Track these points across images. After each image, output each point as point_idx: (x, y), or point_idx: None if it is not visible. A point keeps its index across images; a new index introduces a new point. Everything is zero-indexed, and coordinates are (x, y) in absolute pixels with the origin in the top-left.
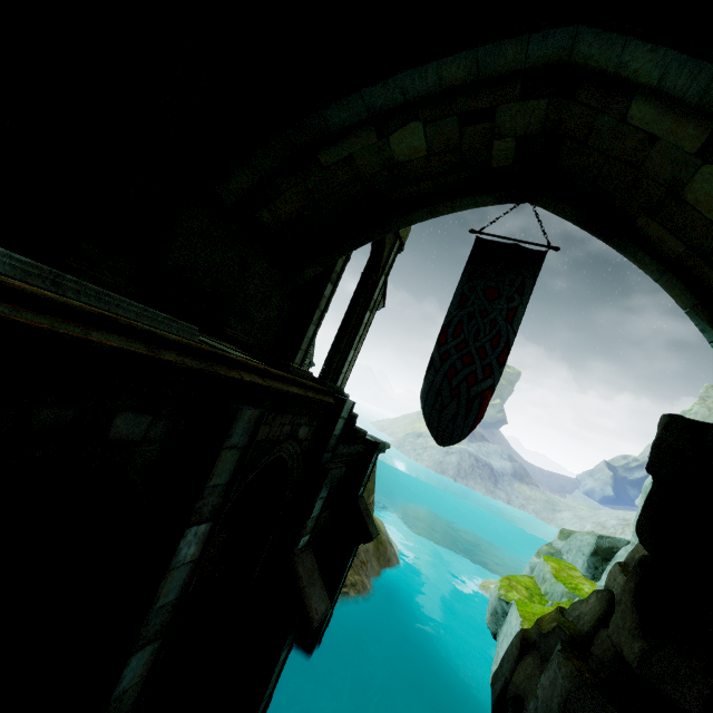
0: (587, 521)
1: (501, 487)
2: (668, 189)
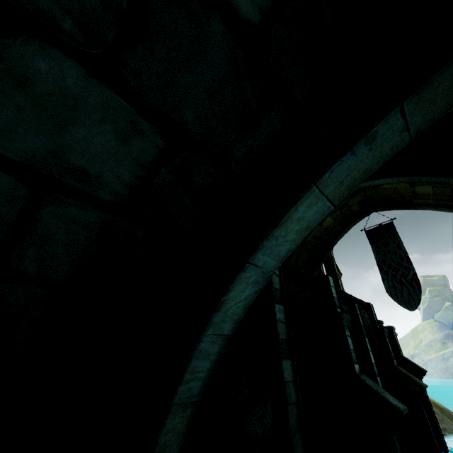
0: None
1: None
2: (412, 193)
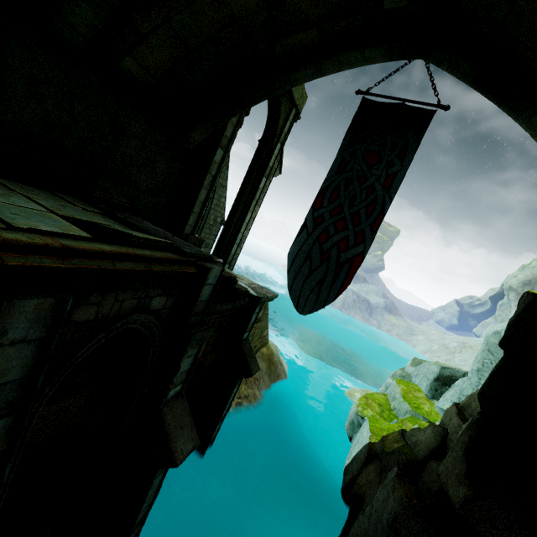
0: (435, 343)
1: (375, 316)
2: None
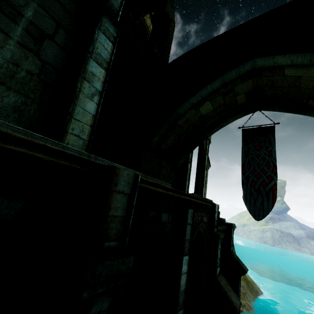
0: None
1: (303, 245)
2: None
